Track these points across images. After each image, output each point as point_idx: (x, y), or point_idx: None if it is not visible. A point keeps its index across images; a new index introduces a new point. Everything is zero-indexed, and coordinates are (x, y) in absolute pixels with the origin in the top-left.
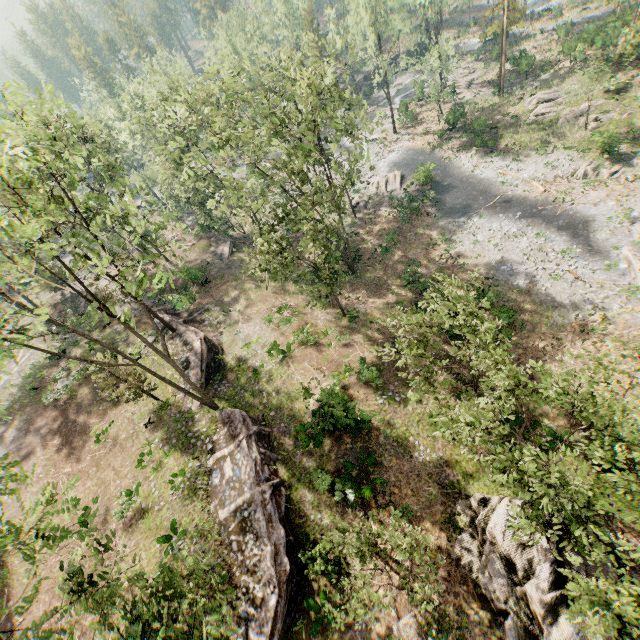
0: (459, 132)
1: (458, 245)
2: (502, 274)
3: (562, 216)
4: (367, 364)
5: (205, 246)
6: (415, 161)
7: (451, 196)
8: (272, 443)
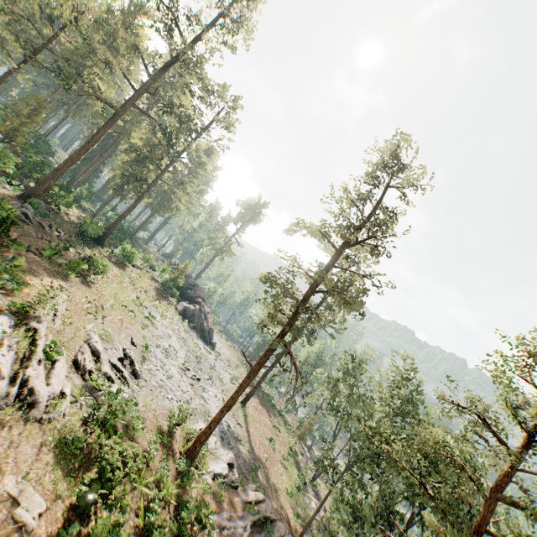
0: None
1: None
2: None
3: None
4: None
5: None
6: None
7: None
8: None
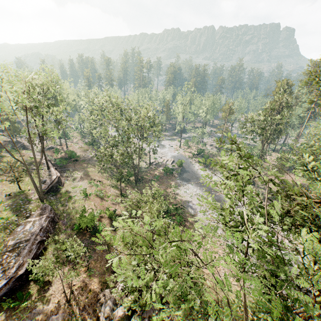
0: (200, 157)
1: (179, 190)
2: (188, 206)
3: (217, 196)
4: (116, 213)
5: (86, 149)
6: (181, 158)
7: (186, 174)
8: (56, 226)
